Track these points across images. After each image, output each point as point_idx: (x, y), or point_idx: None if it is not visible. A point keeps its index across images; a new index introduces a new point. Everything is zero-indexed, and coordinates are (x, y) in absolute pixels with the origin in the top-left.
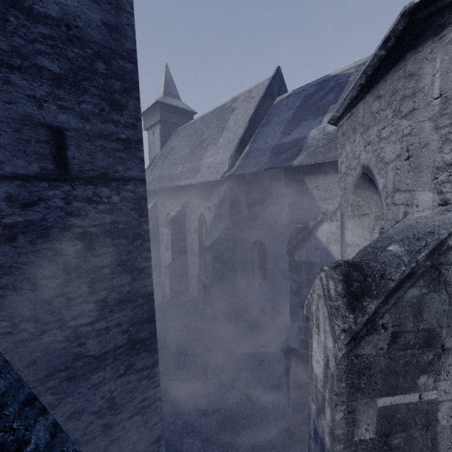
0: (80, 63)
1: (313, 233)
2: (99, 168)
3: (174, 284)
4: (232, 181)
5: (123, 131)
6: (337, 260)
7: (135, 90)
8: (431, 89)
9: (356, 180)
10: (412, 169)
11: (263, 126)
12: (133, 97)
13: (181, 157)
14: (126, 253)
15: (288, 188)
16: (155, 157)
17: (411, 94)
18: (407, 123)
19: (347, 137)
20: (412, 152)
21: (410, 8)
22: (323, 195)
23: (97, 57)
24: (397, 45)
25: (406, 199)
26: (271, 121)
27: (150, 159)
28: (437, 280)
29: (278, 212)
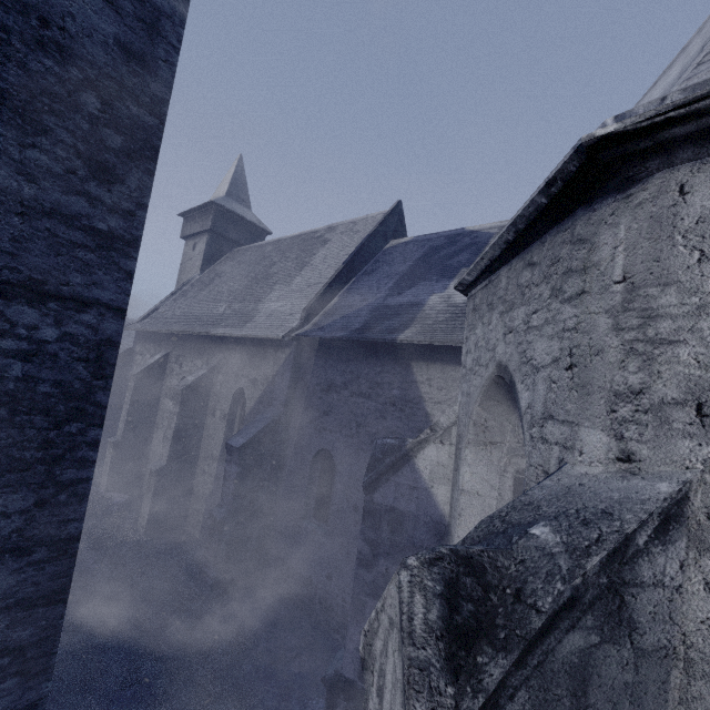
0: (49, 85)
1: (411, 459)
2: (30, 269)
3: (159, 508)
4: (302, 345)
5: (104, 217)
6: (444, 513)
7: (149, 158)
8: (610, 267)
9: (486, 384)
10: (575, 386)
11: (365, 274)
12: (143, 168)
13: (230, 291)
14: (39, 446)
15: (386, 374)
16: (187, 281)
17: (580, 268)
18: (571, 310)
19: (480, 314)
20: (577, 359)
21: (589, 142)
22: (436, 395)
23: (90, 87)
24: (565, 194)
25: (564, 436)
26: (377, 269)
27: (178, 283)
28: (617, 617)
29: (365, 410)
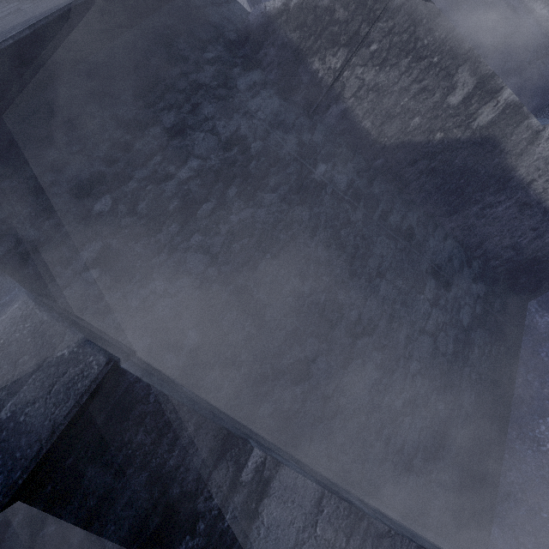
0: None
1: None
2: None
3: None
4: None
5: None
6: None
7: None
8: None
9: None
10: None
11: None
12: None
13: None
14: None
15: None
16: None
17: None
18: None
19: None
20: None
21: None
22: None
23: None
24: None
25: None
26: None
27: None
28: None
29: None
